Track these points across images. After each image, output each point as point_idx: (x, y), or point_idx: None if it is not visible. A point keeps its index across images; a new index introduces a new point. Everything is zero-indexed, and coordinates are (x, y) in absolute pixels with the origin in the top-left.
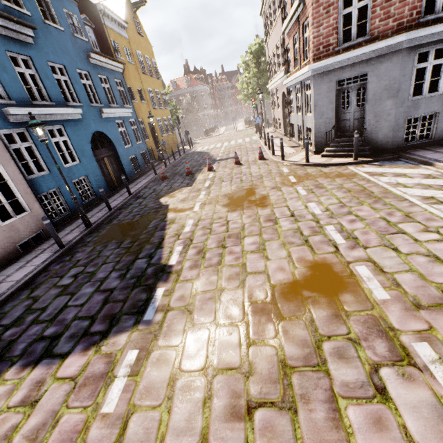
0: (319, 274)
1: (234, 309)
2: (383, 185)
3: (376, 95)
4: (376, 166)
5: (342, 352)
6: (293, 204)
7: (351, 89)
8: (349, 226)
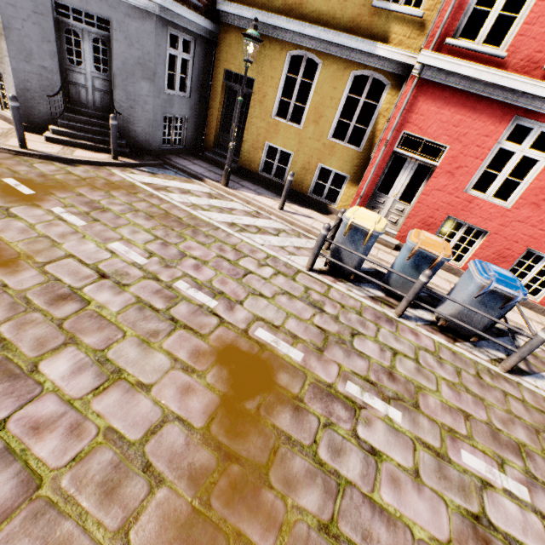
0: (237, 366)
1: (196, 542)
2: (181, 206)
3: (128, 66)
4: (150, 174)
5: (335, 446)
6: (82, 249)
7: (83, 33)
8: (202, 276)
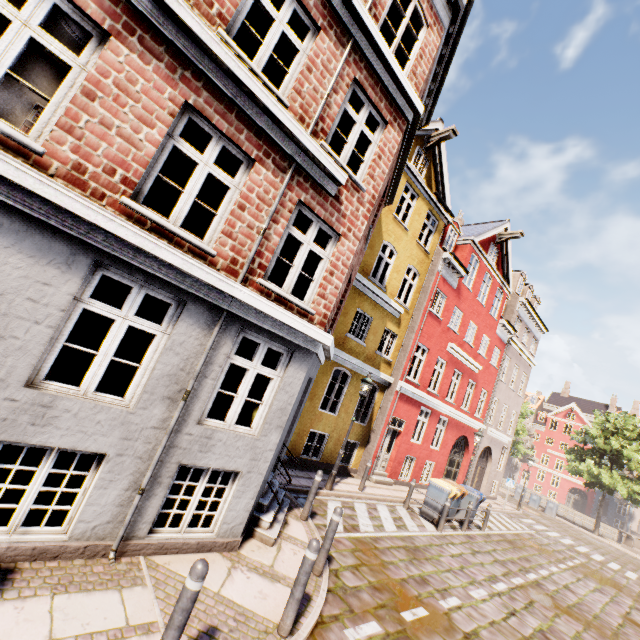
0: (543, 600)
1: None
2: (384, 534)
3: (301, 409)
4: (320, 516)
5: (562, 598)
6: (493, 612)
7: None
8: (481, 575)
